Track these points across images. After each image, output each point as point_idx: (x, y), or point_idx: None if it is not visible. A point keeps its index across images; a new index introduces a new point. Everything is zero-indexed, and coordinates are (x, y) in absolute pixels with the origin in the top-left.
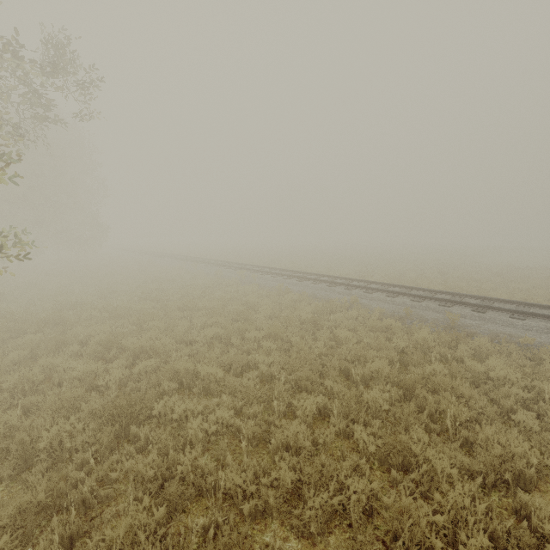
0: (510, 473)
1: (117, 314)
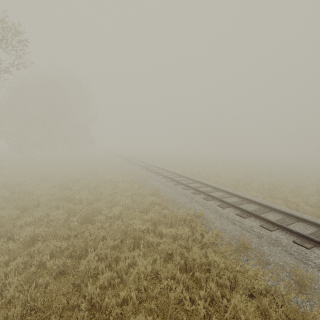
0: None
1: (17, 197)
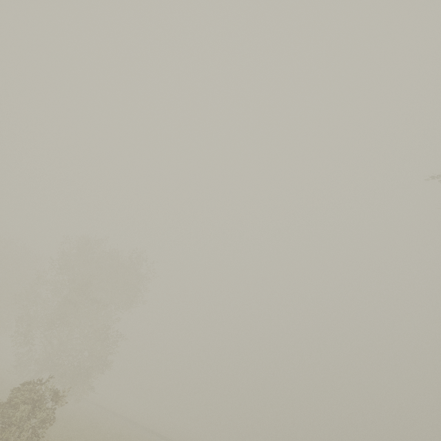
0: None
1: None
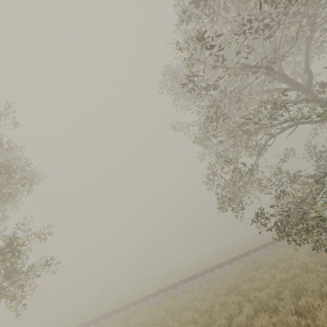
0: (197, 309)
1: None
